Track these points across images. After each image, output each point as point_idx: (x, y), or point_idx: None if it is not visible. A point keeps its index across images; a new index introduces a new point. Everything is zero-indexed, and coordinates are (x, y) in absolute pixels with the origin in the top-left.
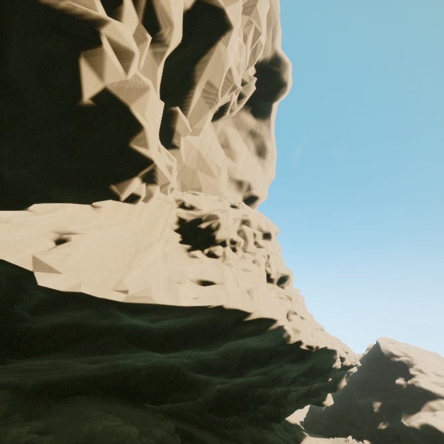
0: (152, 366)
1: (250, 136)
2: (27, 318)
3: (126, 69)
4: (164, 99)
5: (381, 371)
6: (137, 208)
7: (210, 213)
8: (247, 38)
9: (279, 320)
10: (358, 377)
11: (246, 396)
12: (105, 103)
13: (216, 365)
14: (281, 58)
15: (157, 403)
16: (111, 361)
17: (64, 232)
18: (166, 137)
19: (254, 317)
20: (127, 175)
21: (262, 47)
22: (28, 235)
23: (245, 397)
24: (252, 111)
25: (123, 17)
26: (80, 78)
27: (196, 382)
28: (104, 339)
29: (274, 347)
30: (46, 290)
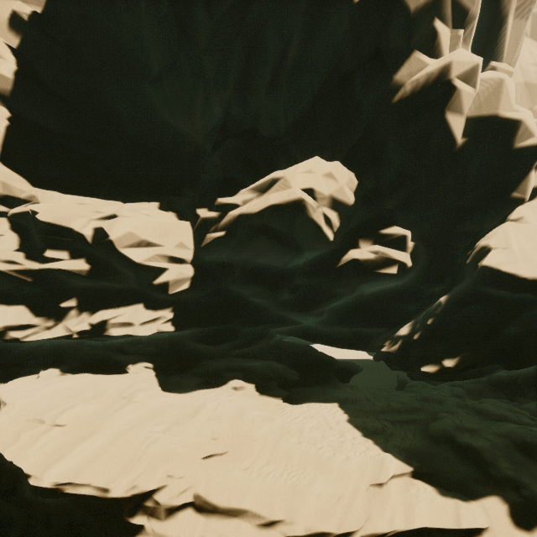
0: None
1: None
2: None
3: (474, 85)
4: None
5: None
6: None
7: None
8: None
9: None
10: None
11: None
12: (471, 130)
13: None
14: None
15: None
16: None
17: None
18: None
19: None
20: (520, 175)
21: None
22: None
23: None
24: None
25: (441, 44)
26: (449, 129)
27: None
28: None
29: None
30: None
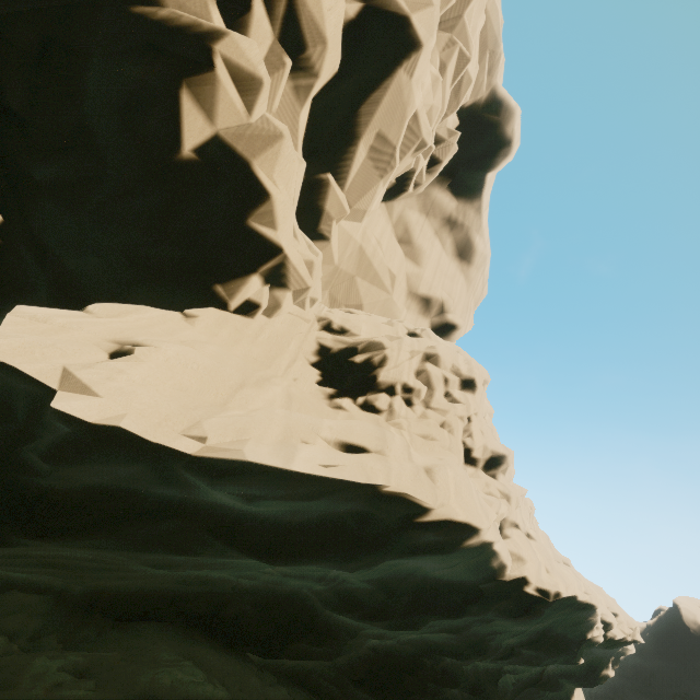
0: (262, 589)
1: (447, 226)
2: (43, 468)
3: (249, 107)
4: (309, 161)
5: (683, 661)
6: (253, 324)
7: (371, 339)
8: (446, 68)
9: (485, 530)
10: (636, 665)
11: (421, 667)
12: (215, 157)
13: (367, 601)
14: (502, 101)
15: (268, 655)
16: (190, 569)
17: (126, 342)
18: (309, 220)
19: (436, 517)
20: (241, 270)
21: (471, 82)
22: (69, 340)
23: (420, 669)
24: (452, 186)
25: (251, 31)
26: (179, 119)
27: (334, 628)
28: (169, 524)
29: (474, 584)
30: (65, 418)
